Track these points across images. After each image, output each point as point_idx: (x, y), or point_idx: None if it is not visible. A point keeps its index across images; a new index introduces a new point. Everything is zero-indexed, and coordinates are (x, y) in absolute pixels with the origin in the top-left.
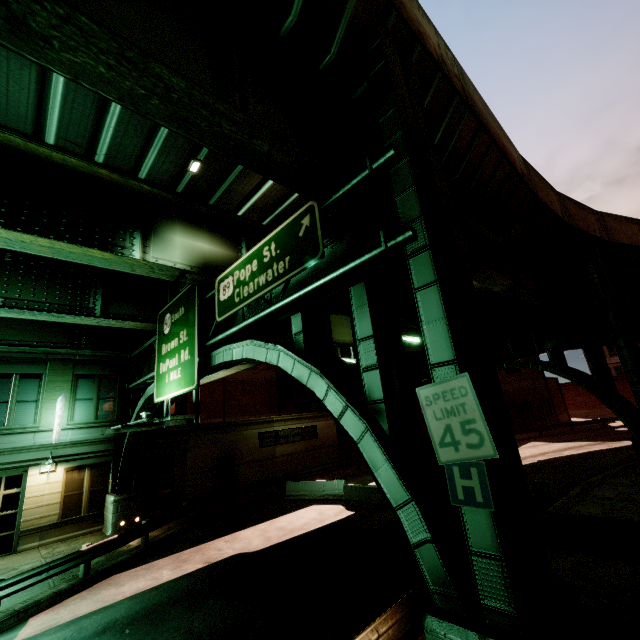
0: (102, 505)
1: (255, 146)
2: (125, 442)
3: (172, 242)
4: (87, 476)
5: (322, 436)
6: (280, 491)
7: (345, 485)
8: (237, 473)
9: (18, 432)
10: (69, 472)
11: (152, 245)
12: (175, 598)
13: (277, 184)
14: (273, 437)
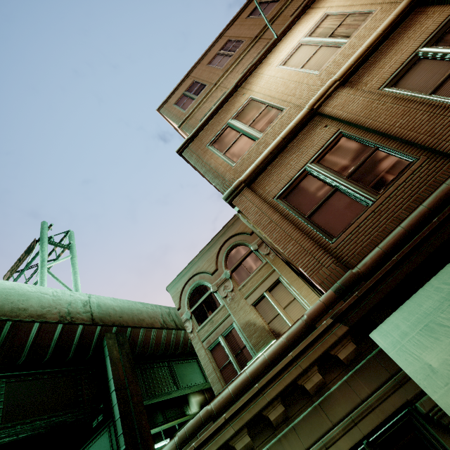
0: None
1: None
2: None
3: (192, 402)
4: None
5: None
6: None
7: None
8: None
9: None
10: None
11: (190, 406)
12: None
13: None
14: None
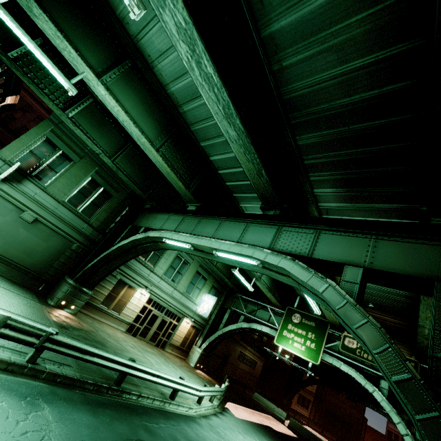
0: (190, 348)
1: (426, 354)
2: (219, 331)
3: None
4: (193, 332)
5: (256, 369)
6: (244, 391)
7: (292, 418)
8: (225, 366)
9: (191, 300)
10: (191, 326)
11: None
12: (273, 436)
13: (381, 317)
14: (243, 357)
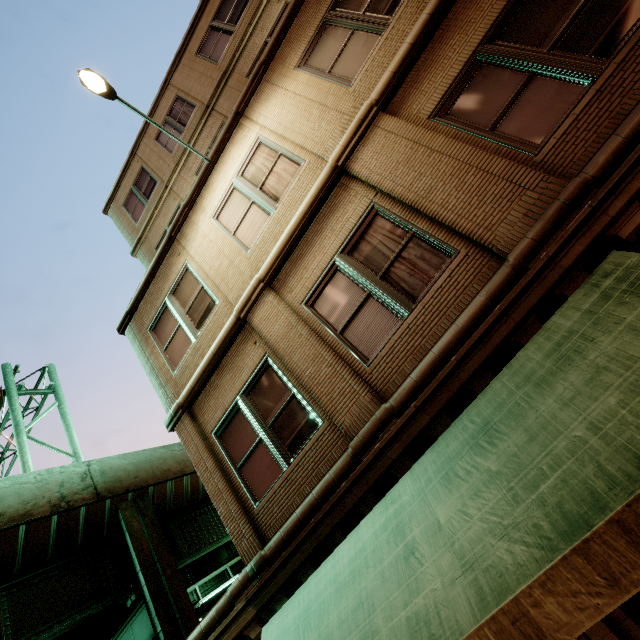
0: None
1: None
2: None
3: None
4: None
5: None
6: None
7: None
8: None
9: None
10: None
11: None
12: None
13: None
14: None
